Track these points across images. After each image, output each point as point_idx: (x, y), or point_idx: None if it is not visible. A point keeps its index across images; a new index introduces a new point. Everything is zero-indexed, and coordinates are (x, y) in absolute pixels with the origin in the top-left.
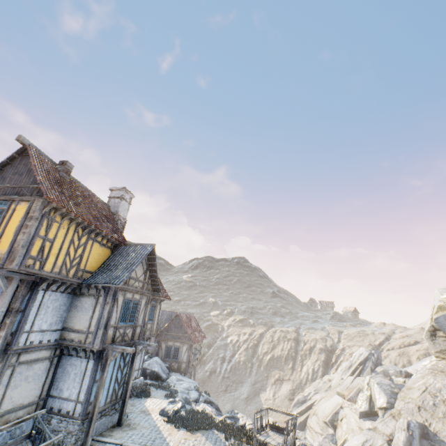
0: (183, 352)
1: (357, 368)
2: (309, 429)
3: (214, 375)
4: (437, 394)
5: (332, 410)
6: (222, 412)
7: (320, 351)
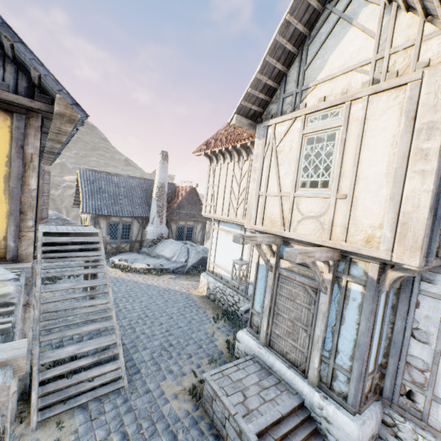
0: (197, 232)
1: None
2: None
3: None
4: None
5: None
6: None
7: None
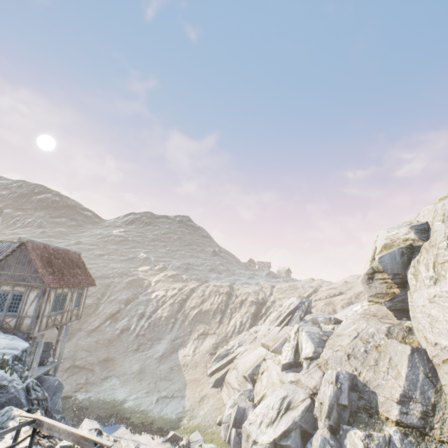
0: (29, 302)
1: (285, 317)
2: (227, 385)
3: (126, 334)
4: (370, 339)
5: (254, 363)
6: (126, 375)
7: (251, 304)
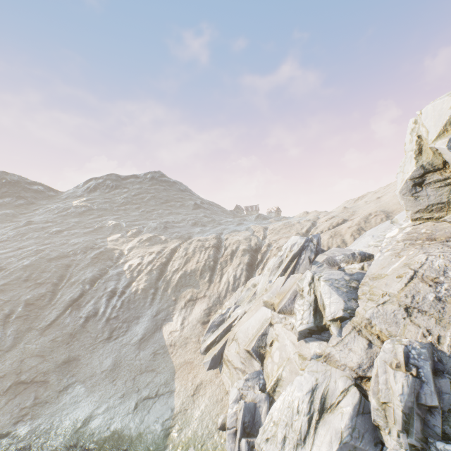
0: None
1: (290, 264)
2: (227, 364)
3: (92, 321)
4: (441, 278)
5: (258, 331)
6: (95, 376)
7: (243, 253)
